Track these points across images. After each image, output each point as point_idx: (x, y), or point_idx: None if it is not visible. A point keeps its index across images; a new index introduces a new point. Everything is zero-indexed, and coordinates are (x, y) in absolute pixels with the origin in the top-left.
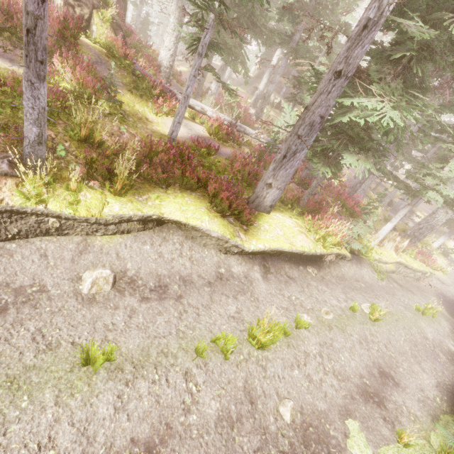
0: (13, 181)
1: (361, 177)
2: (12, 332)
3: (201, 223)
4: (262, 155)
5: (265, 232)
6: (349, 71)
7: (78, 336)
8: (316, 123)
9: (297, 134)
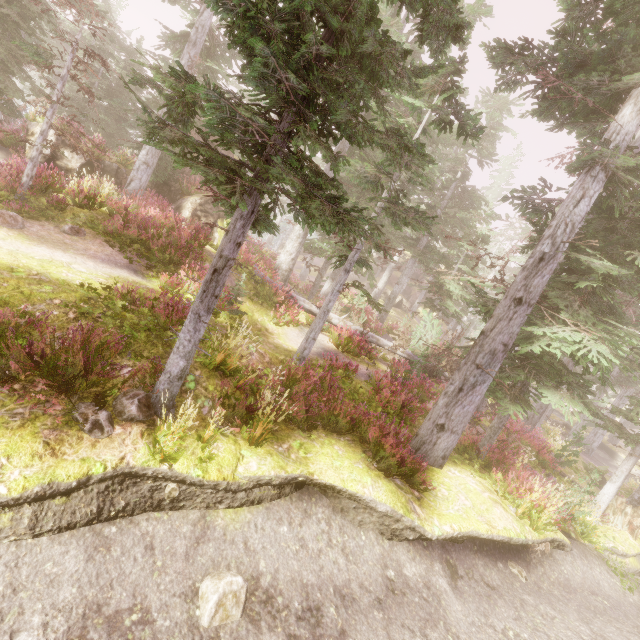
0: (138, 429)
1: (538, 405)
2: None
3: (363, 488)
4: (408, 375)
5: (446, 501)
6: (531, 298)
7: None
8: (498, 351)
9: (475, 363)
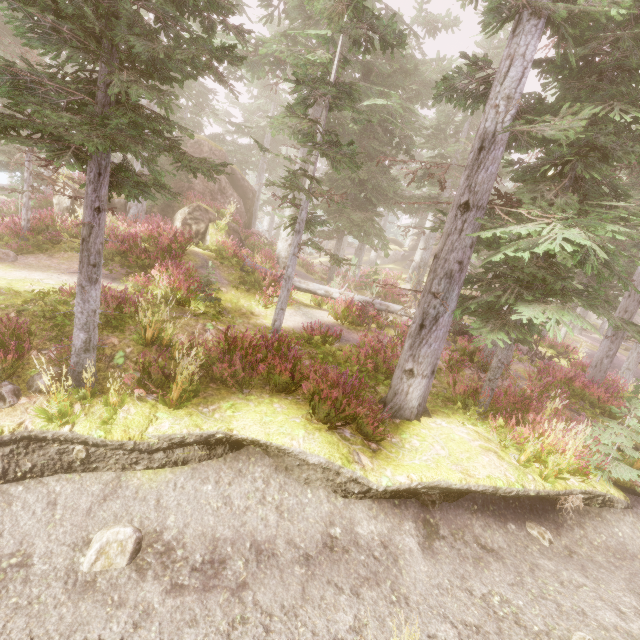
0: (44, 399)
1: (605, 347)
2: None
3: (291, 440)
4: None
5: (413, 452)
6: (478, 200)
7: None
8: (454, 271)
9: (431, 292)
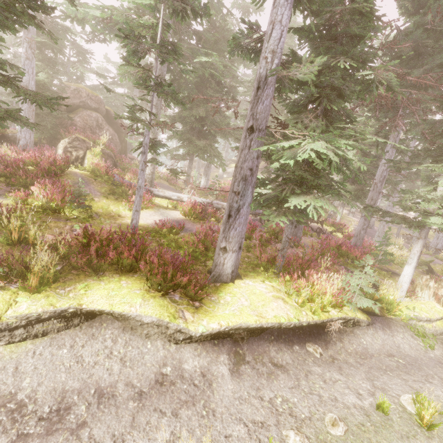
0: None
1: (361, 223)
2: None
3: (130, 307)
4: None
5: (225, 305)
6: (259, 124)
7: None
8: (248, 176)
9: (233, 191)
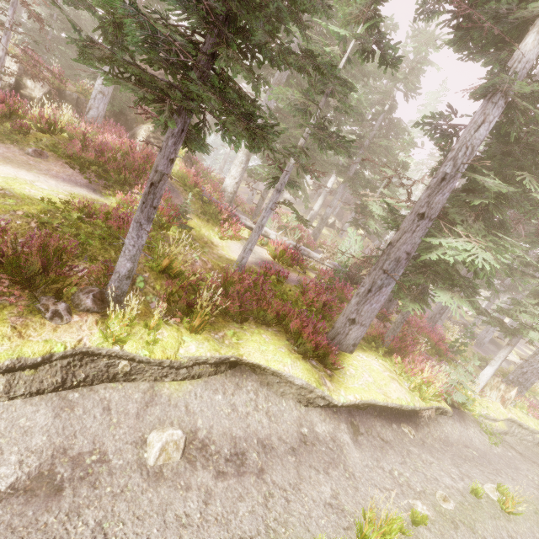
0: (93, 318)
1: (439, 307)
2: (68, 527)
3: (284, 367)
4: (331, 282)
5: (352, 378)
6: (432, 214)
7: (146, 535)
8: (402, 258)
9: (382, 268)
